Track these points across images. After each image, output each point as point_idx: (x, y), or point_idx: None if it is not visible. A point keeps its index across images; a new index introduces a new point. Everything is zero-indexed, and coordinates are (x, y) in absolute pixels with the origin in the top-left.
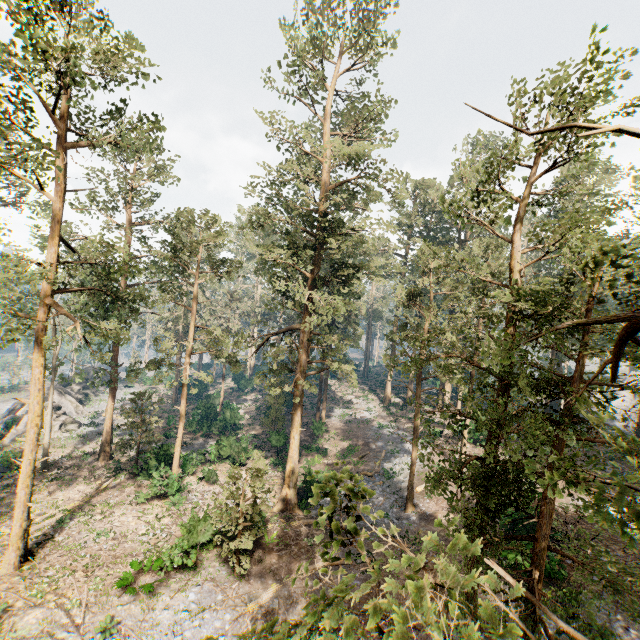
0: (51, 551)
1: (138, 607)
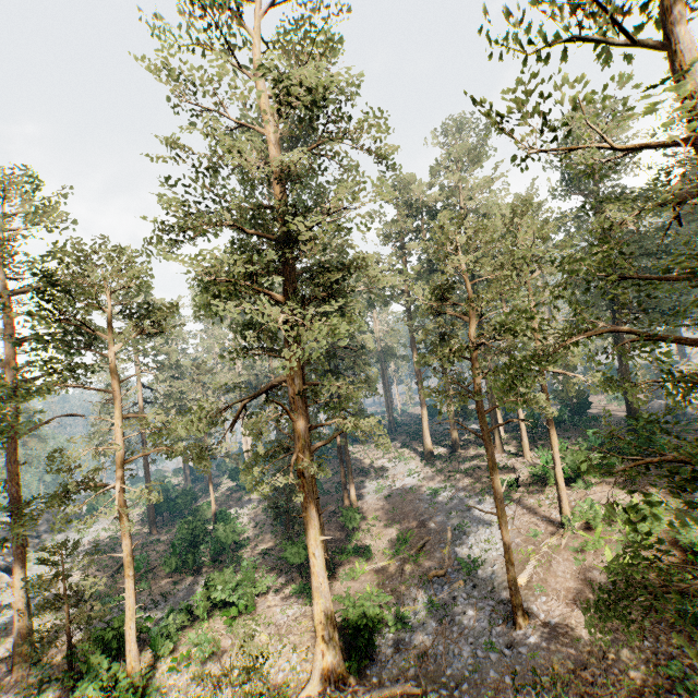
0: None
1: None
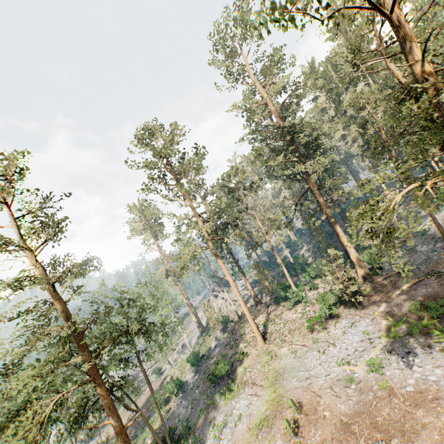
0: (270, 334)
1: (323, 334)
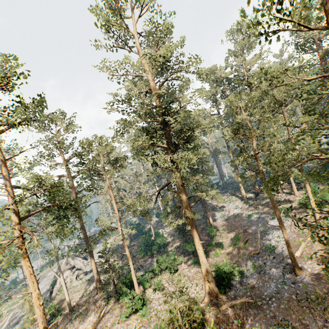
0: None
1: None
